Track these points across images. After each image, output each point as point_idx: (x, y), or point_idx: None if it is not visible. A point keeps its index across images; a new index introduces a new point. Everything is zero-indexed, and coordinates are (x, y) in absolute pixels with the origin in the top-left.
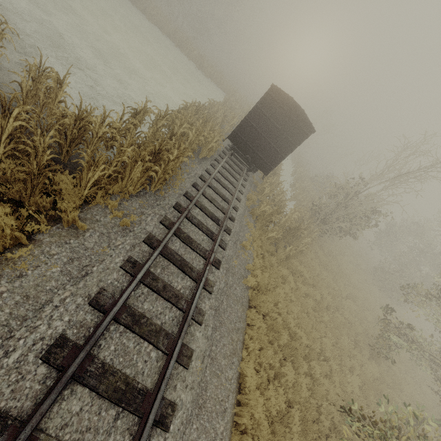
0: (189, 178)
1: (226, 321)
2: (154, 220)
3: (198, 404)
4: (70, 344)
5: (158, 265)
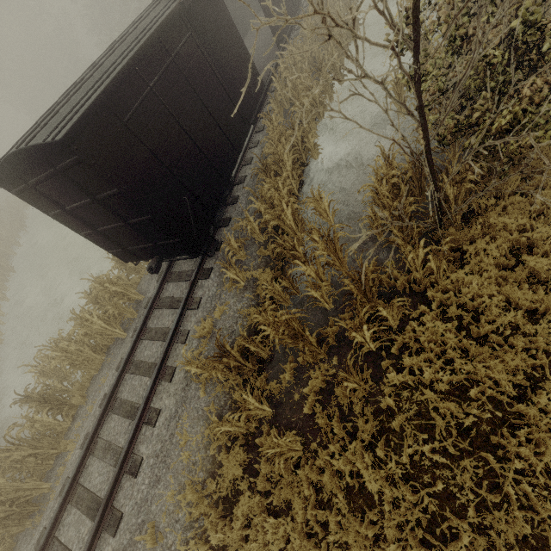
0: (85, 428)
1: None
2: None
3: None
4: None
5: None
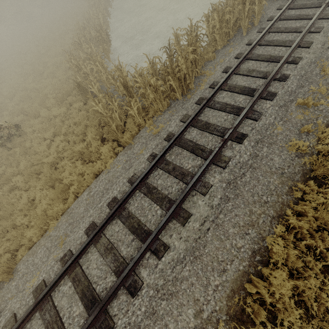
0: (221, 66)
1: (245, 193)
2: (176, 121)
3: (194, 254)
4: (117, 201)
5: (173, 154)
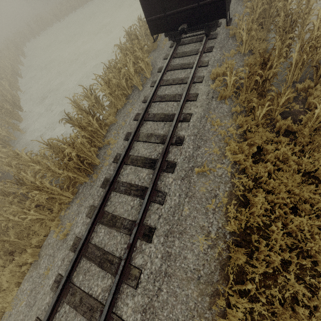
0: (123, 131)
1: None
2: (83, 217)
3: None
4: None
5: (80, 272)
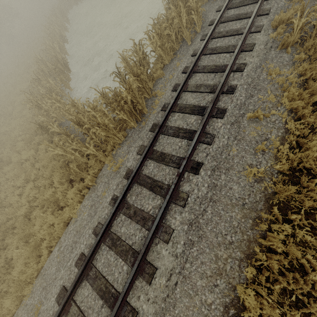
0: (171, 84)
1: (209, 234)
2: (133, 154)
3: None
4: (84, 259)
5: (133, 194)
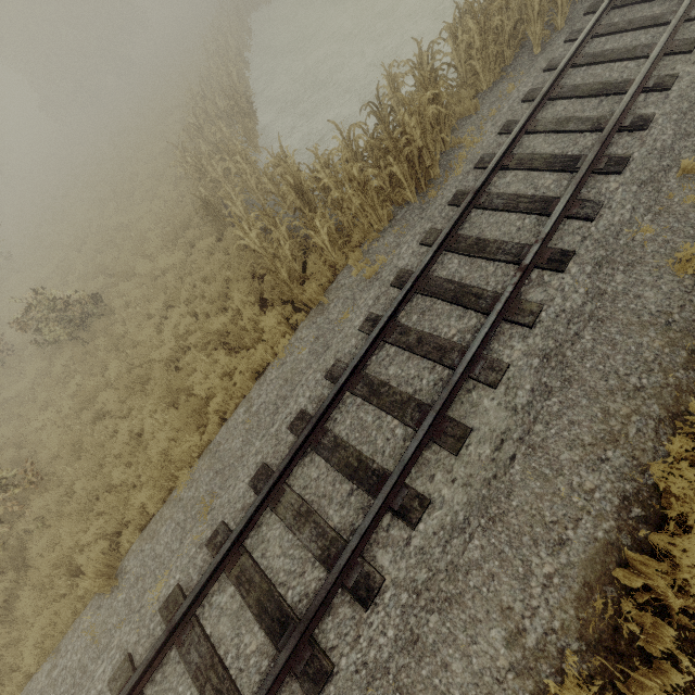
0: (495, 123)
1: (587, 375)
2: (412, 246)
3: (488, 513)
4: (308, 418)
5: (413, 311)
